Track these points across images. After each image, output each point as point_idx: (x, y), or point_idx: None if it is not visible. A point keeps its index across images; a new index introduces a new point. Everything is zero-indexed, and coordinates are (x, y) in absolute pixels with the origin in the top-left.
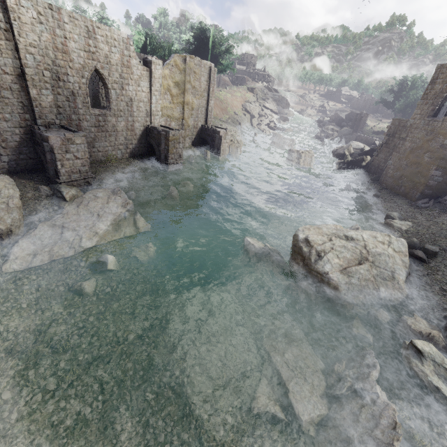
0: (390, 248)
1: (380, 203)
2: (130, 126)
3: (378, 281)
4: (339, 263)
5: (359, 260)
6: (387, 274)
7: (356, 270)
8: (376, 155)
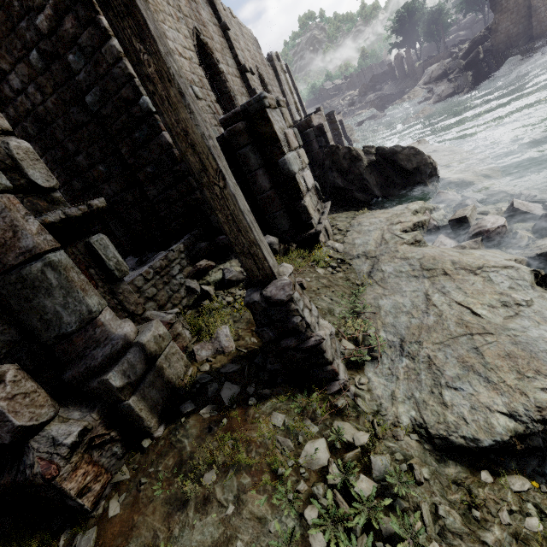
0: None
1: None
2: None
3: None
4: None
5: None
6: None
7: None
8: (495, 32)
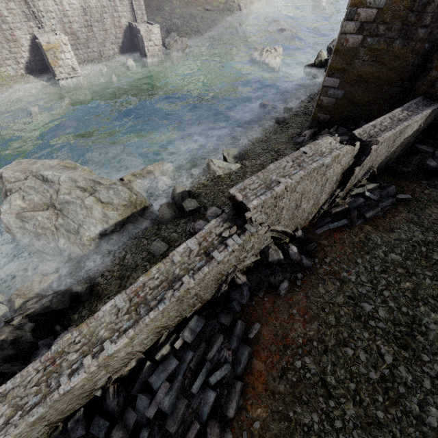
0: (94, 197)
1: (264, 133)
2: (9, 35)
3: (60, 232)
4: (22, 206)
5: (48, 206)
6: (73, 227)
7: (33, 216)
8: None
